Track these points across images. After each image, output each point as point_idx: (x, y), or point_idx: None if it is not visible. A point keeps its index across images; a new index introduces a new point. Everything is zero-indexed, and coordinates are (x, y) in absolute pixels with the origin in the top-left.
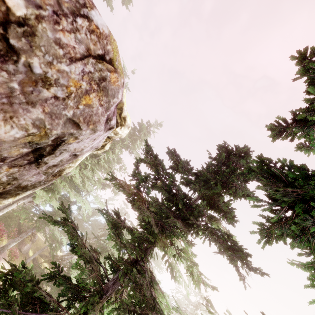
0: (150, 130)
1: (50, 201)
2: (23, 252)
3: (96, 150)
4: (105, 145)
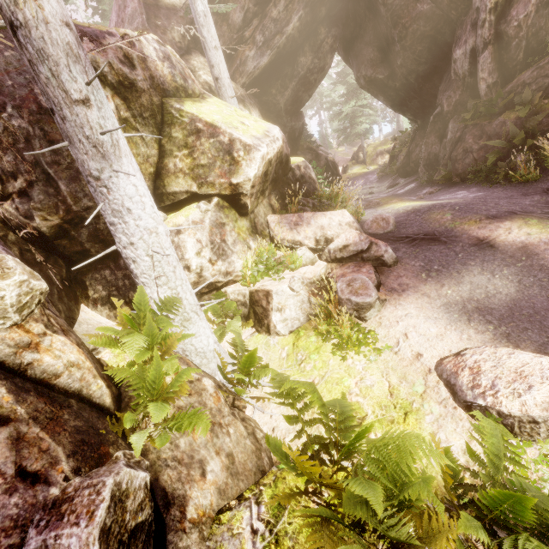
0: None
1: None
2: None
3: None
4: None
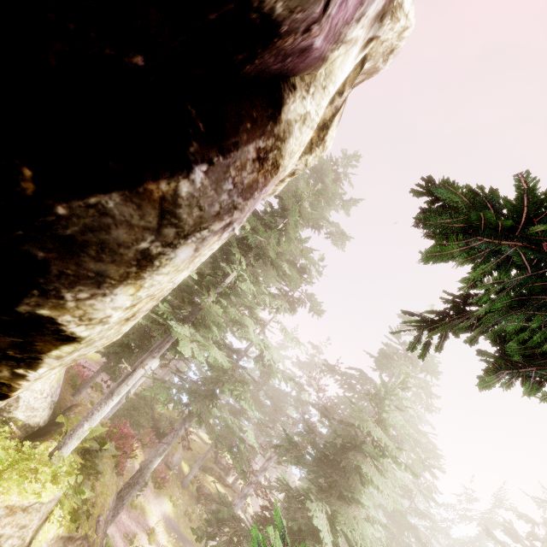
0: (337, 176)
1: (208, 348)
2: (173, 468)
3: (304, 152)
4: (331, 122)
